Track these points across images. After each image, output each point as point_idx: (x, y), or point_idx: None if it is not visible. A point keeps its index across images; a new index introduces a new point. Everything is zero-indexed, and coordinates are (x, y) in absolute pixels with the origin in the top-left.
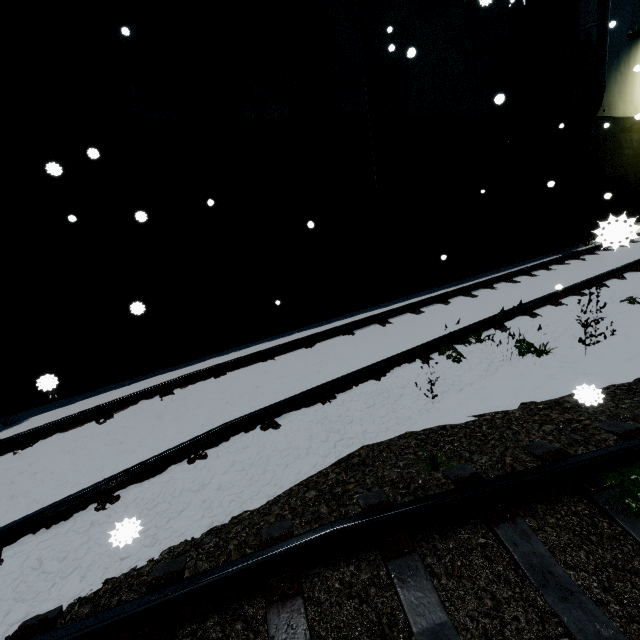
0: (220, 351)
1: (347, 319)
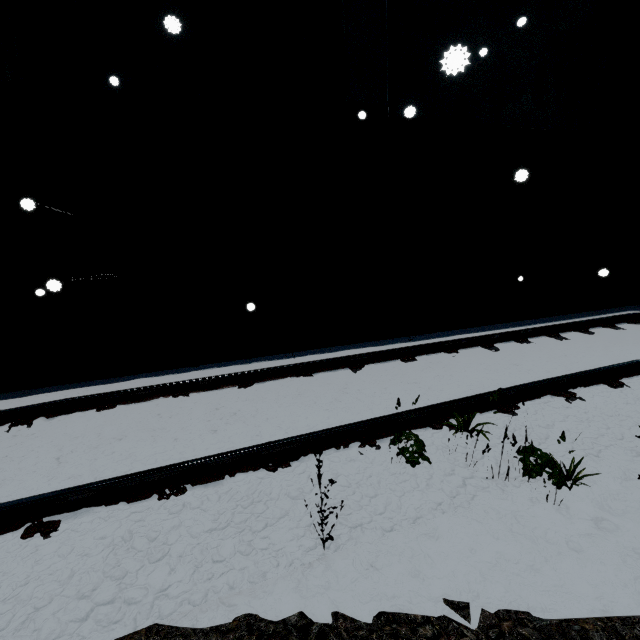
0: (162, 370)
1: (324, 354)
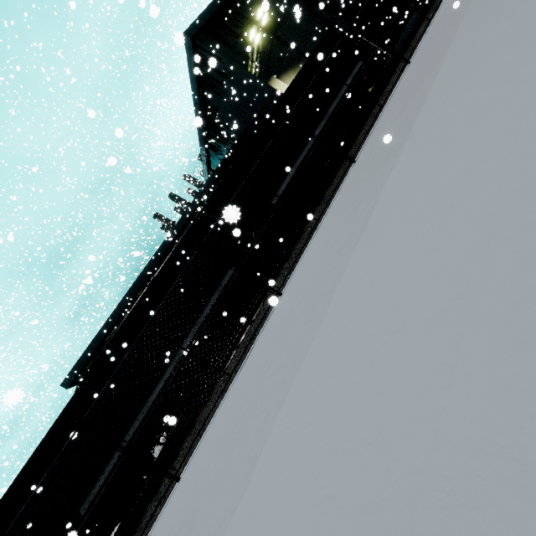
0: None
1: None
